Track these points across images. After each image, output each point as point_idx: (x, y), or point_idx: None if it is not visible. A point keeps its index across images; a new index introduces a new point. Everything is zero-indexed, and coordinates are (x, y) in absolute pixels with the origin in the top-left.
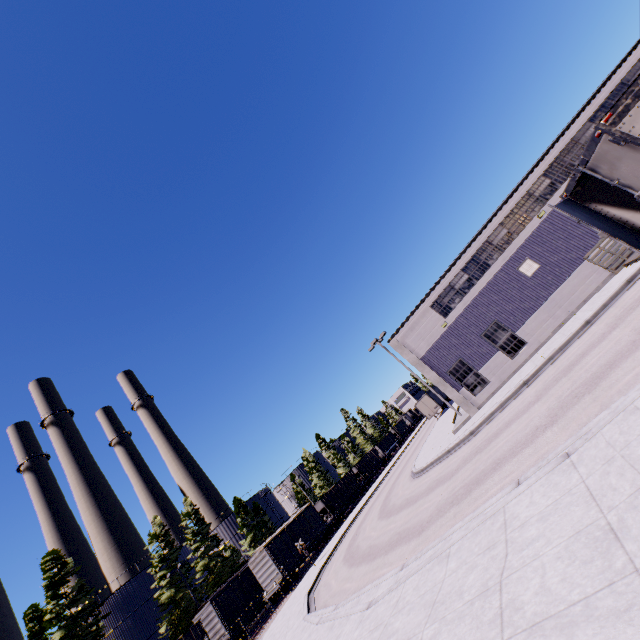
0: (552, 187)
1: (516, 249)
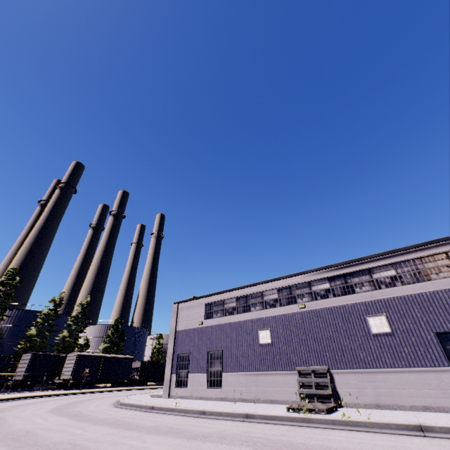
0: (327, 293)
1: (270, 315)
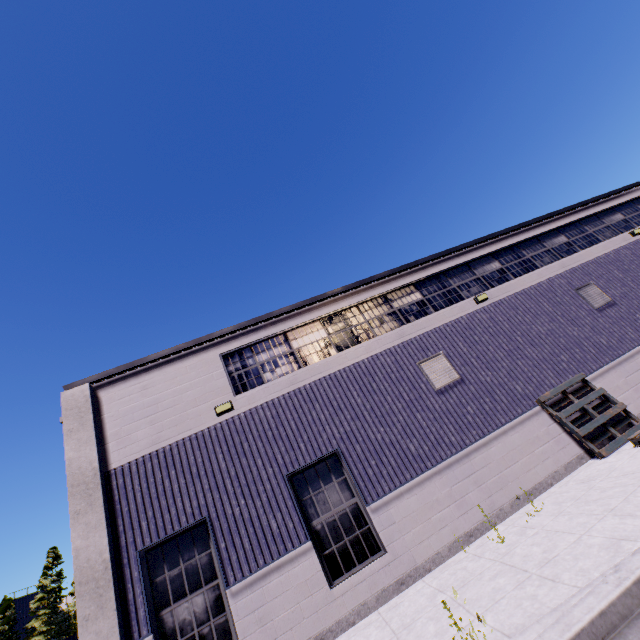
0: (502, 274)
1: (428, 330)
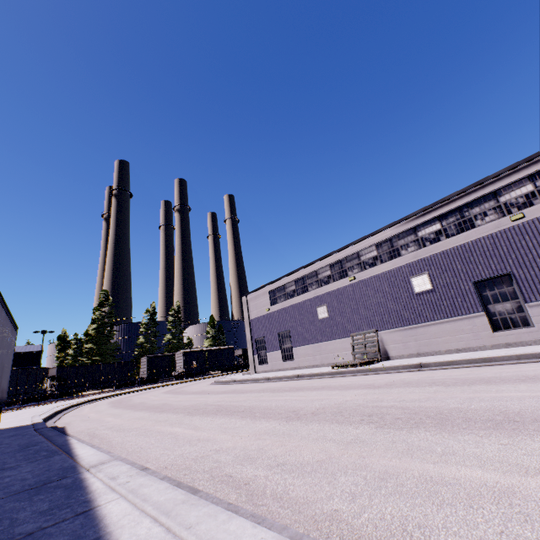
0: (374, 261)
1: (325, 292)
